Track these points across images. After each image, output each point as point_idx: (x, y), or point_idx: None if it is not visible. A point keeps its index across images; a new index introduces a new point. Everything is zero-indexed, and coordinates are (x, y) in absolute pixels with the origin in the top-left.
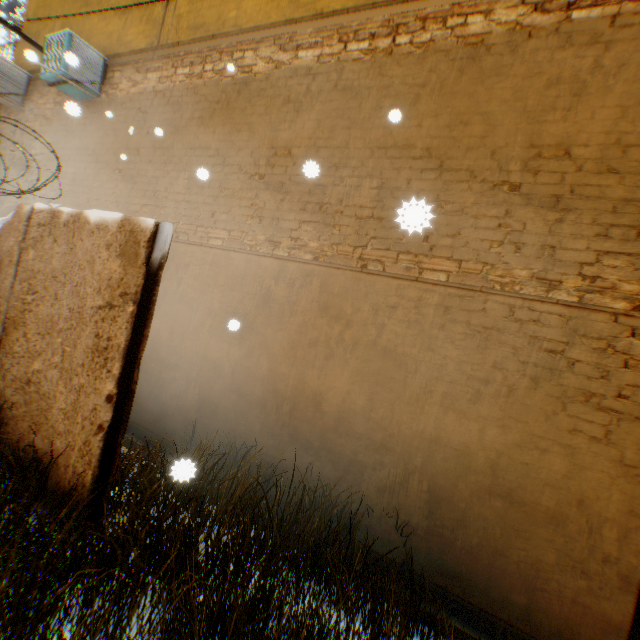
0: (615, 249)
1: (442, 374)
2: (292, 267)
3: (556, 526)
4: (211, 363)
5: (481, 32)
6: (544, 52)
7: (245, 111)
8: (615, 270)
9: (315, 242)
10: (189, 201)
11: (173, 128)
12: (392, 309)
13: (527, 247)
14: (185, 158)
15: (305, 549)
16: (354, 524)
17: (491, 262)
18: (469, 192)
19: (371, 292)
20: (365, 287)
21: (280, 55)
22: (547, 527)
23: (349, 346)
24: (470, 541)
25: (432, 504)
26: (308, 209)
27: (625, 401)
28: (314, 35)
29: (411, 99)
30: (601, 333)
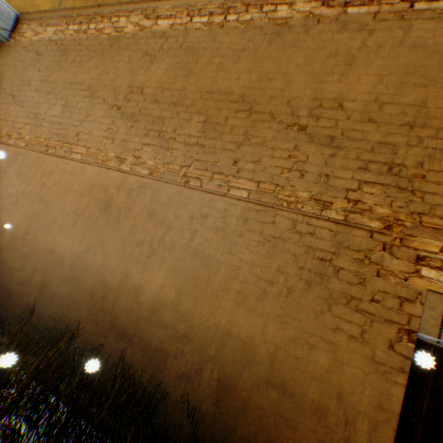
0: (373, 180)
1: (238, 274)
2: (132, 179)
3: (320, 417)
4: (56, 255)
5: (286, 17)
6: (328, 33)
7: (114, 59)
8: (372, 196)
9: (152, 160)
10: (62, 123)
11: (59, 67)
12: (204, 218)
13: (309, 174)
14: (64, 90)
15: (88, 439)
16: (152, 409)
17: (282, 184)
18: (269, 129)
19: (190, 203)
20: (185, 199)
21: (145, 22)
22: (312, 417)
23: (168, 247)
24: (248, 429)
25: (220, 392)
26: (150, 135)
27: (378, 305)
28: (170, 10)
29: (234, 59)
30: (361, 246)
